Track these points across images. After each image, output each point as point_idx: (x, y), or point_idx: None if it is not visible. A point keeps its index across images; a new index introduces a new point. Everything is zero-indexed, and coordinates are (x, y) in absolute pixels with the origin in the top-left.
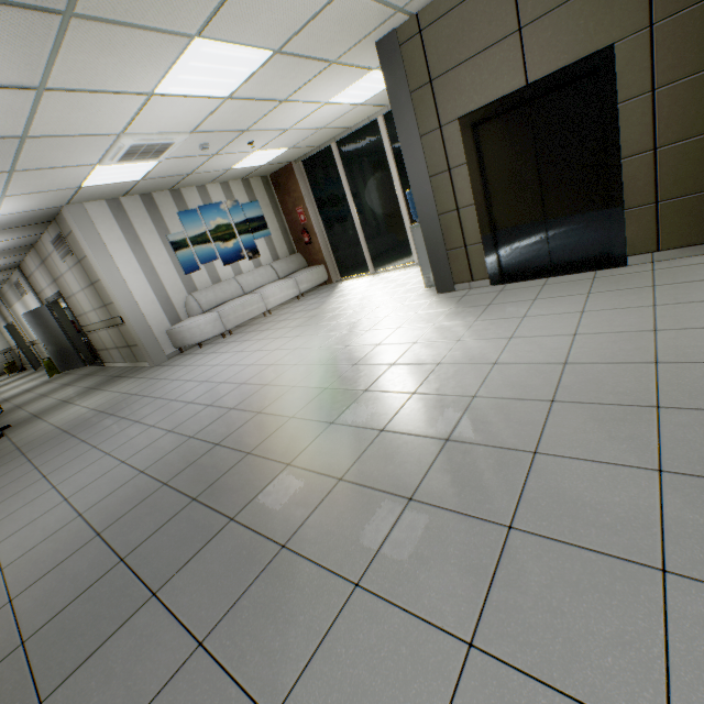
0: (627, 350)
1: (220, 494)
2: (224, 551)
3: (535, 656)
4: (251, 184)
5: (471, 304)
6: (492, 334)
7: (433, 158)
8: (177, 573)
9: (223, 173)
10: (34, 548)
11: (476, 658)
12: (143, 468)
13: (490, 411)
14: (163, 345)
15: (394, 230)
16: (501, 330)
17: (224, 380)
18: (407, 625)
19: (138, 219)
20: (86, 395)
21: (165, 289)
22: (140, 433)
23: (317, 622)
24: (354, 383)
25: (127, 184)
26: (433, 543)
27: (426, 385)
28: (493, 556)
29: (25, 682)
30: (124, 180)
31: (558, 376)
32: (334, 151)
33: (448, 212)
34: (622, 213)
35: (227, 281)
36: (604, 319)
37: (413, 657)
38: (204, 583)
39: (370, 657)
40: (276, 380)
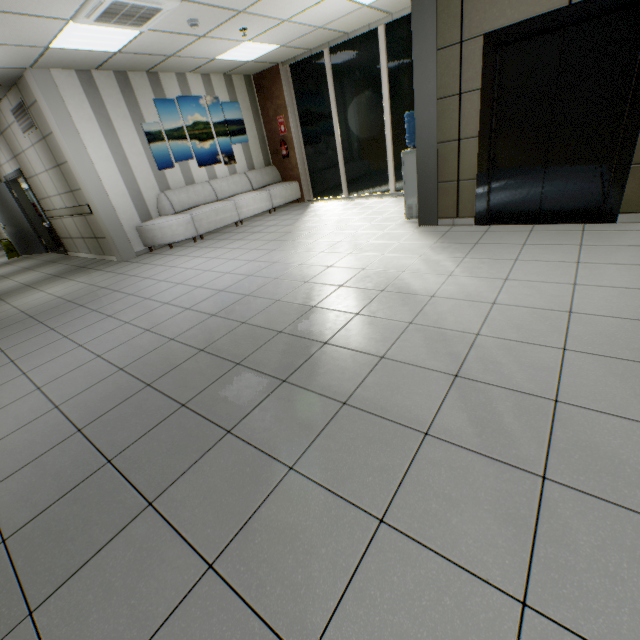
0: (634, 307)
1: (212, 403)
2: (225, 466)
3: (601, 625)
4: (233, 81)
5: (457, 240)
6: (485, 274)
7: (446, 78)
8: (174, 484)
9: (207, 62)
10: (8, 437)
11: (533, 620)
12: (122, 365)
13: (497, 352)
14: (132, 242)
15: (375, 156)
16: (494, 270)
17: (201, 284)
18: (447, 573)
19: (110, 99)
20: (50, 282)
21: (137, 183)
22: (114, 329)
23: (342, 557)
24: (344, 305)
25: (101, 54)
26: (461, 485)
27: (422, 316)
28: (531, 507)
29: (10, 586)
30: (99, 49)
31: (565, 324)
32: (326, 58)
33: (448, 142)
34: (628, 168)
35: (201, 183)
36: (603, 273)
37: (459, 610)
38: (205, 498)
39: (409, 604)
40: (258, 291)
